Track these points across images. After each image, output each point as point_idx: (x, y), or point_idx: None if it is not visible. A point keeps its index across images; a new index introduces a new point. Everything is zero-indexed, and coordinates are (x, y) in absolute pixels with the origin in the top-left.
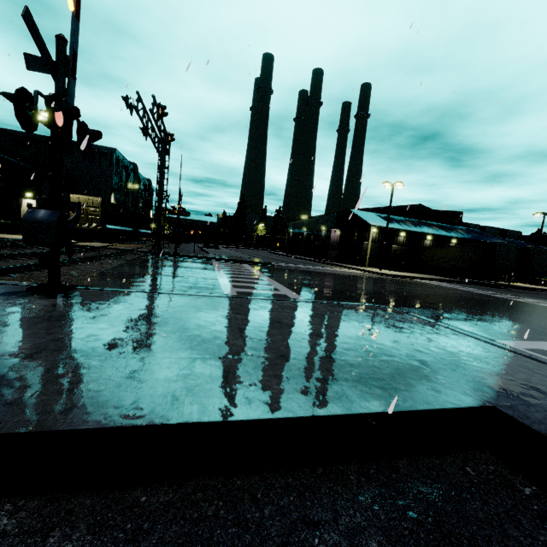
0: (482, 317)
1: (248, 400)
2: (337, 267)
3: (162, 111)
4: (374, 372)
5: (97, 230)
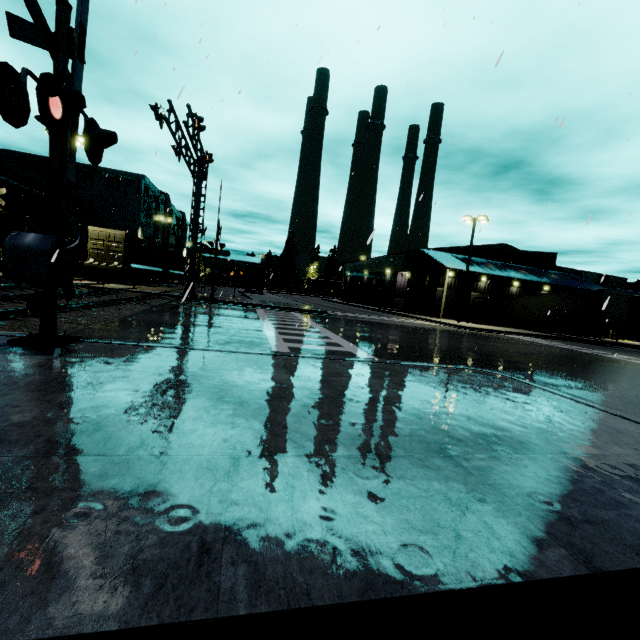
0: (608, 385)
1: (334, 551)
2: (405, 318)
3: (199, 124)
4: (520, 483)
5: (119, 269)
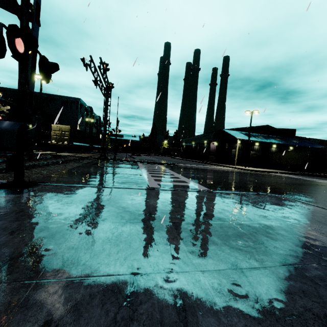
0: None
1: None
2: (216, 166)
3: (106, 67)
4: None
5: (67, 145)
